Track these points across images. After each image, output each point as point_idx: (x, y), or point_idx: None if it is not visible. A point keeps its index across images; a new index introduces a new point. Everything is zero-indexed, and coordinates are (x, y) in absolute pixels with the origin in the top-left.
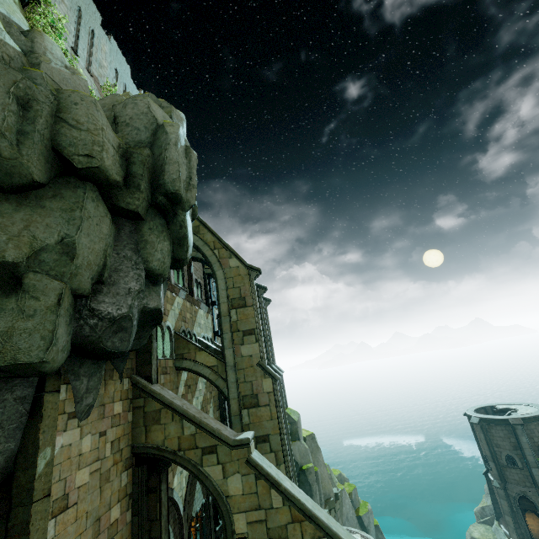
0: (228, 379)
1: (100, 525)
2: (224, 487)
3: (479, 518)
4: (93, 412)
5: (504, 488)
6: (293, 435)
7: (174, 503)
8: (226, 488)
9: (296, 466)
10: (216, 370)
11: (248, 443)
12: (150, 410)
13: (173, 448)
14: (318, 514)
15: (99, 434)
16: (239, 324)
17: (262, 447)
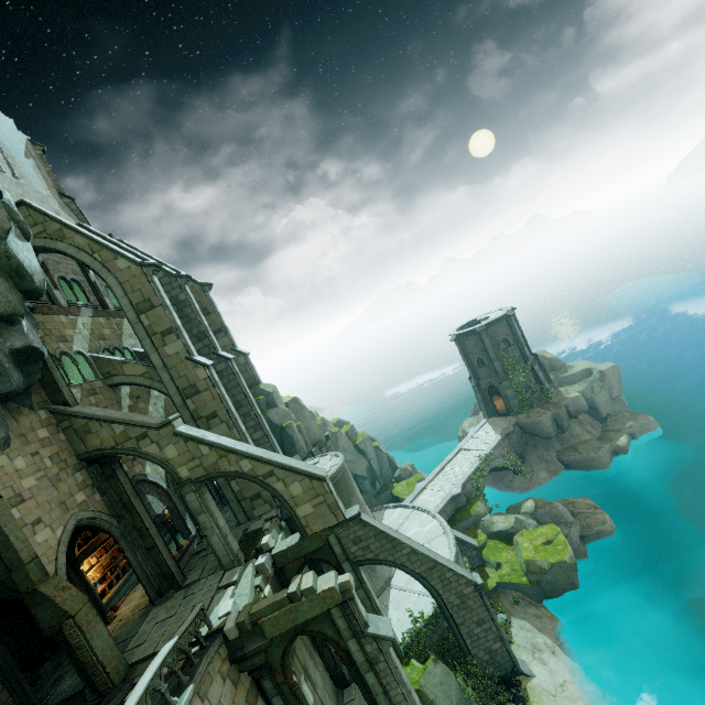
0: (163, 380)
1: (67, 505)
2: (163, 456)
3: (473, 413)
4: (13, 442)
5: (477, 385)
6: (270, 405)
7: (153, 483)
8: (165, 456)
9: (276, 427)
10: (148, 376)
11: (170, 422)
12: (78, 427)
13: (111, 446)
14: (238, 448)
15: (31, 454)
16: (154, 327)
17: (213, 422)
